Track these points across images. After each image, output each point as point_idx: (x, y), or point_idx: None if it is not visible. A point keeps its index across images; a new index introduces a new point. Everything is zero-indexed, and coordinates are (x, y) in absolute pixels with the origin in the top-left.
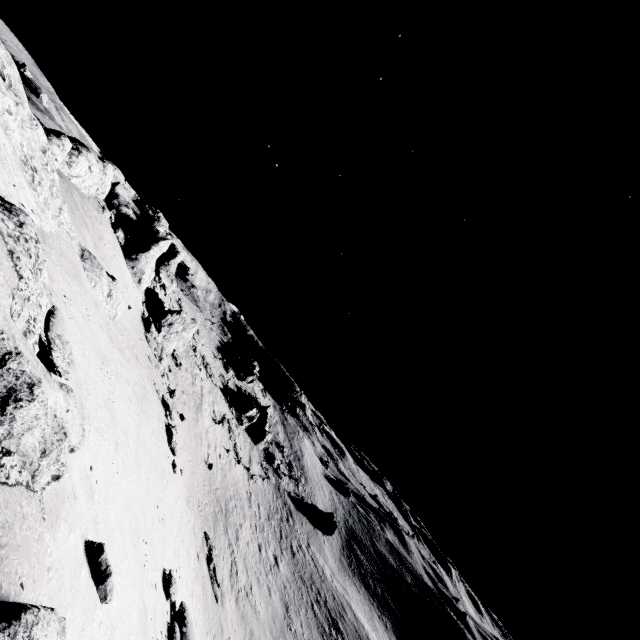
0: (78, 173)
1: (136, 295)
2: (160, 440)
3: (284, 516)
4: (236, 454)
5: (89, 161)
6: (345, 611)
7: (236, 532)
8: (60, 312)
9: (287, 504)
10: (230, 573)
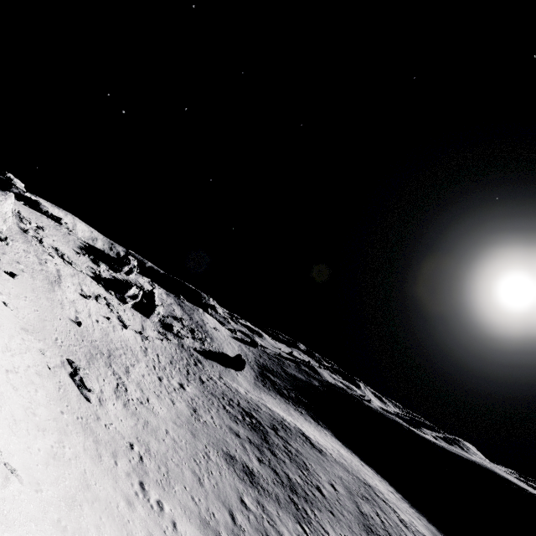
0: None
1: None
2: None
3: (191, 363)
4: (122, 322)
5: None
6: (260, 408)
7: (126, 368)
8: None
9: (194, 356)
10: (115, 390)
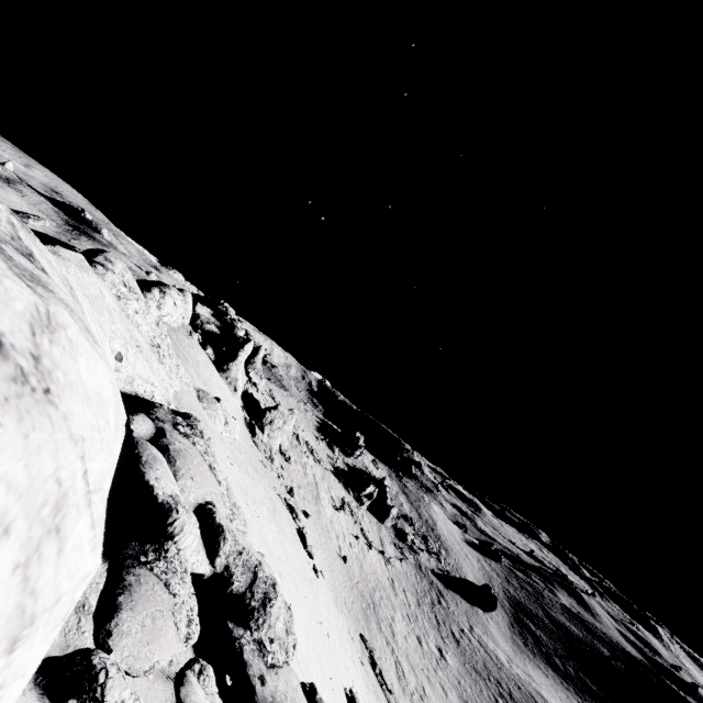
0: (167, 312)
1: (235, 403)
2: (298, 548)
3: (434, 598)
4: (366, 539)
5: (173, 297)
6: (537, 702)
7: (390, 627)
8: (227, 482)
9: (434, 584)
10: (397, 675)
